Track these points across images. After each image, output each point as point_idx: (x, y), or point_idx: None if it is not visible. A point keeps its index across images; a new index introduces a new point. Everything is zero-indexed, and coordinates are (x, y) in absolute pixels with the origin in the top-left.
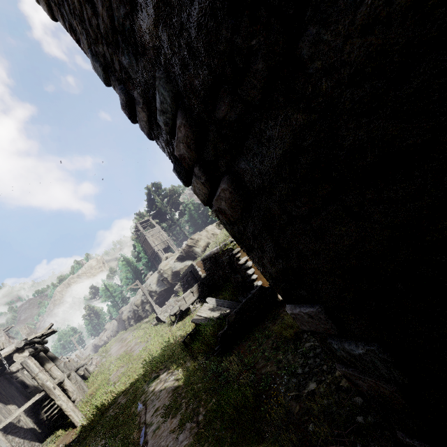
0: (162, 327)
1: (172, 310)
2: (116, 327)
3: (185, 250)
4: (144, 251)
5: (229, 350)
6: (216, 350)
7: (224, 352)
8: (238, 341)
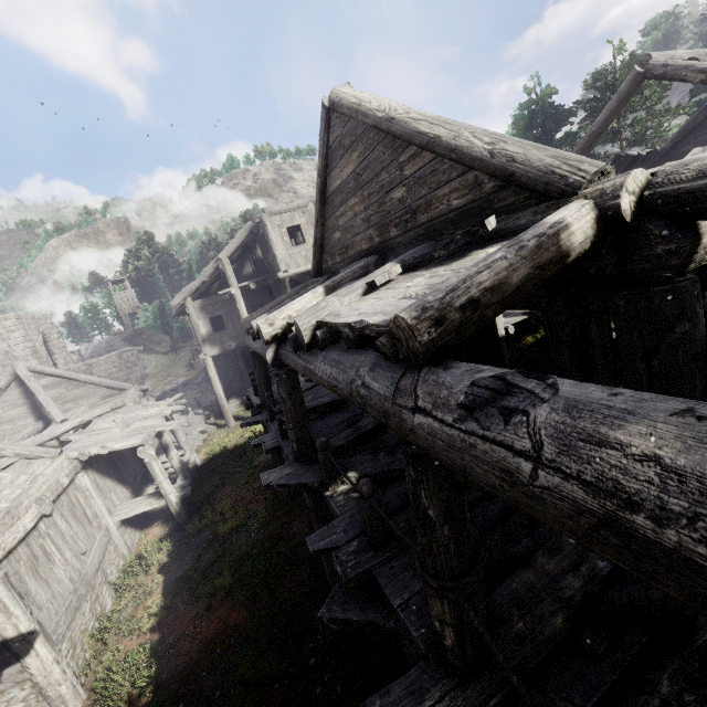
0: None
1: None
2: None
3: (128, 337)
4: None
5: None
6: None
7: None
8: None
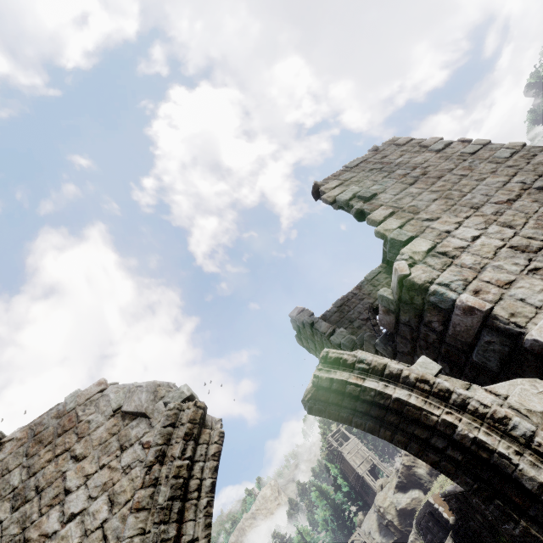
0: None
1: None
2: None
3: (403, 473)
4: (341, 474)
5: None
6: None
7: None
8: None
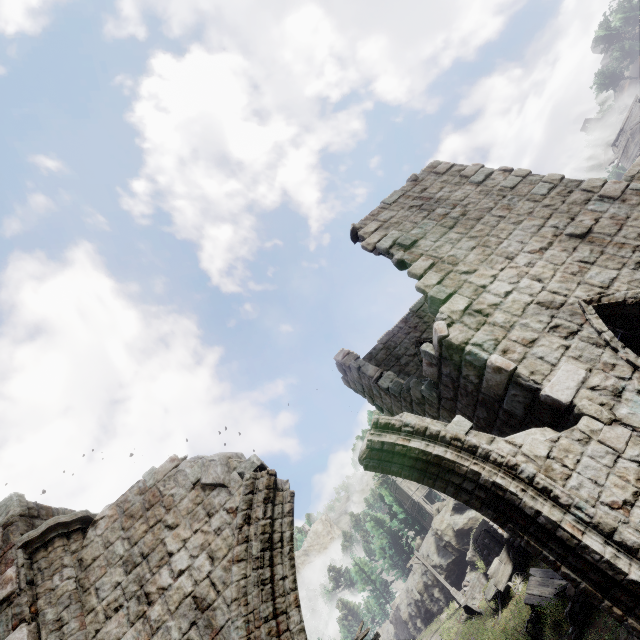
0: (481, 621)
1: (487, 592)
2: (394, 637)
3: None
4: (396, 502)
5: (585, 631)
6: (570, 632)
7: (581, 634)
8: (591, 619)
